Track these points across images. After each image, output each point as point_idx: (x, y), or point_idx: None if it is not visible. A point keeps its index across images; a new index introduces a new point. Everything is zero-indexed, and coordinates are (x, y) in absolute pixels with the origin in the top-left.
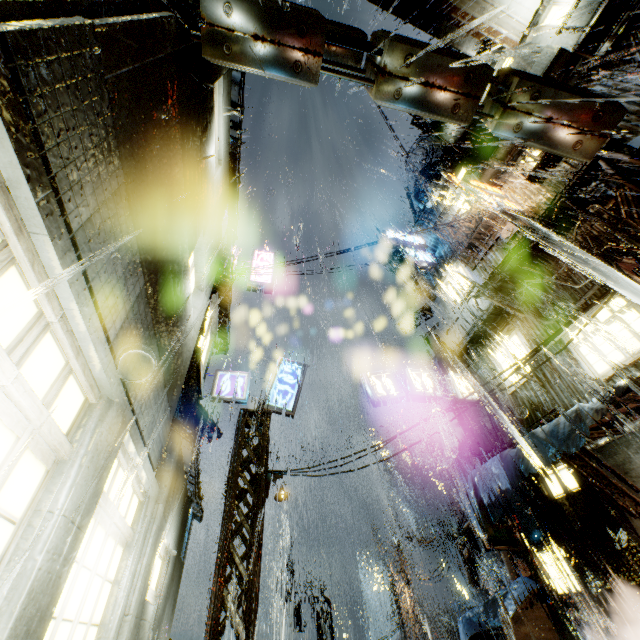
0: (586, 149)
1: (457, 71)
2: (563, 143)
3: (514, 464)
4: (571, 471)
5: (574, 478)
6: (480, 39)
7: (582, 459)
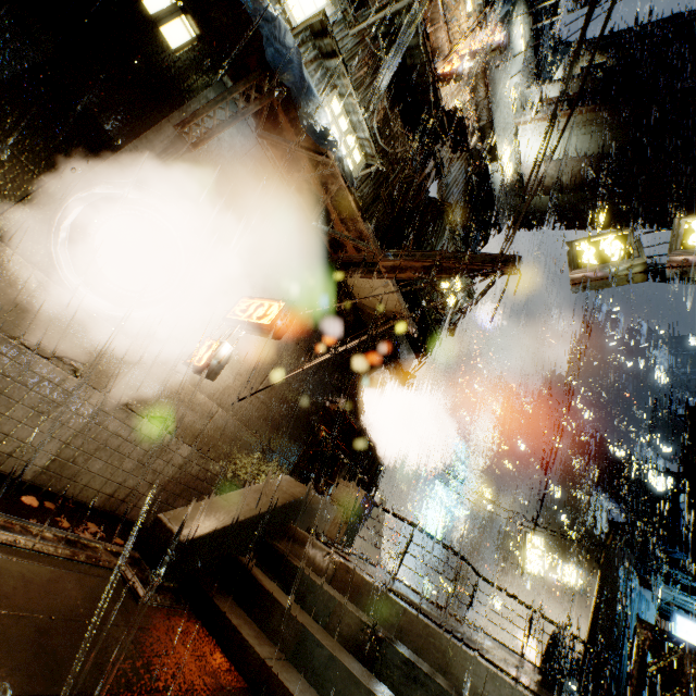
0: (577, 278)
1: (695, 274)
2: (593, 275)
3: (264, 2)
4: (195, 49)
5: (187, 51)
6: (546, 101)
7: (259, 105)
